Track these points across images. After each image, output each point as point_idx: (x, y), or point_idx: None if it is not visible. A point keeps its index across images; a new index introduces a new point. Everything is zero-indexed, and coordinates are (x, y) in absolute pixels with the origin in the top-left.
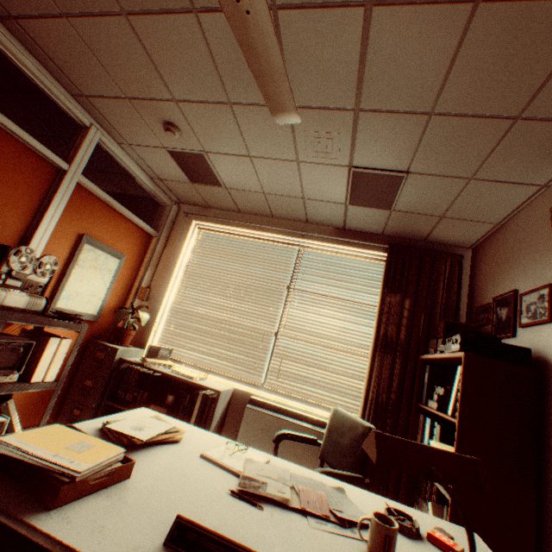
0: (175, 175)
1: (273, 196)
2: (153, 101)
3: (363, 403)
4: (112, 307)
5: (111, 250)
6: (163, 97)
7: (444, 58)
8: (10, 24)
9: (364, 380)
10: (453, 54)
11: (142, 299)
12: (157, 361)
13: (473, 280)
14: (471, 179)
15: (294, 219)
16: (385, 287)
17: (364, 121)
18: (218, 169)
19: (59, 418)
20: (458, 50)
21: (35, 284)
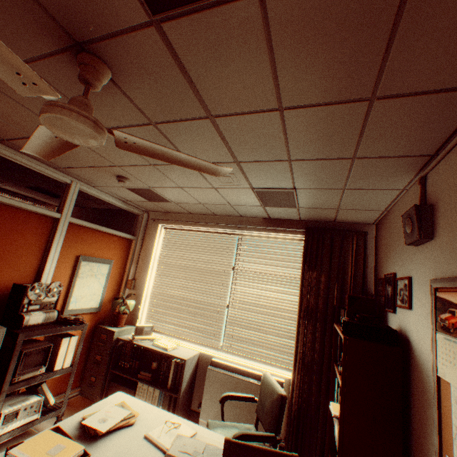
0: (137, 198)
1: (209, 204)
2: (104, 167)
3: (293, 362)
4: (109, 298)
5: (102, 260)
6: (109, 165)
7: (278, 135)
8: (5, 143)
9: (294, 343)
10: (283, 133)
11: (130, 289)
12: (142, 337)
13: (376, 253)
14: (345, 189)
15: (231, 215)
16: (306, 264)
17: (245, 166)
18: (164, 194)
19: (82, 383)
20: (285, 130)
21: (49, 303)
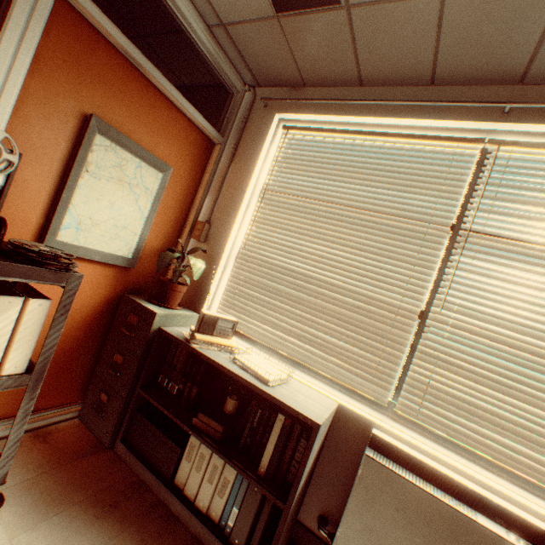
0: None
1: None
2: None
3: None
4: (156, 248)
5: (146, 154)
6: None
7: None
8: None
9: None
10: None
11: (198, 239)
12: (211, 341)
13: None
14: None
15: (486, 79)
16: None
17: None
18: None
19: (85, 400)
20: None
21: None
